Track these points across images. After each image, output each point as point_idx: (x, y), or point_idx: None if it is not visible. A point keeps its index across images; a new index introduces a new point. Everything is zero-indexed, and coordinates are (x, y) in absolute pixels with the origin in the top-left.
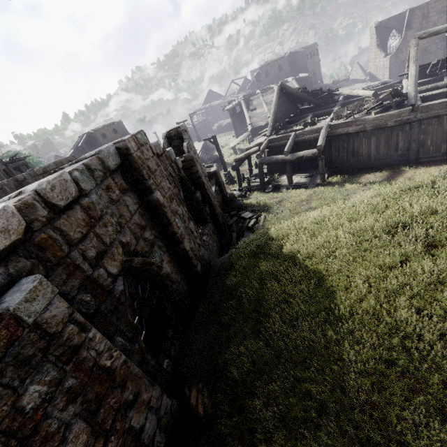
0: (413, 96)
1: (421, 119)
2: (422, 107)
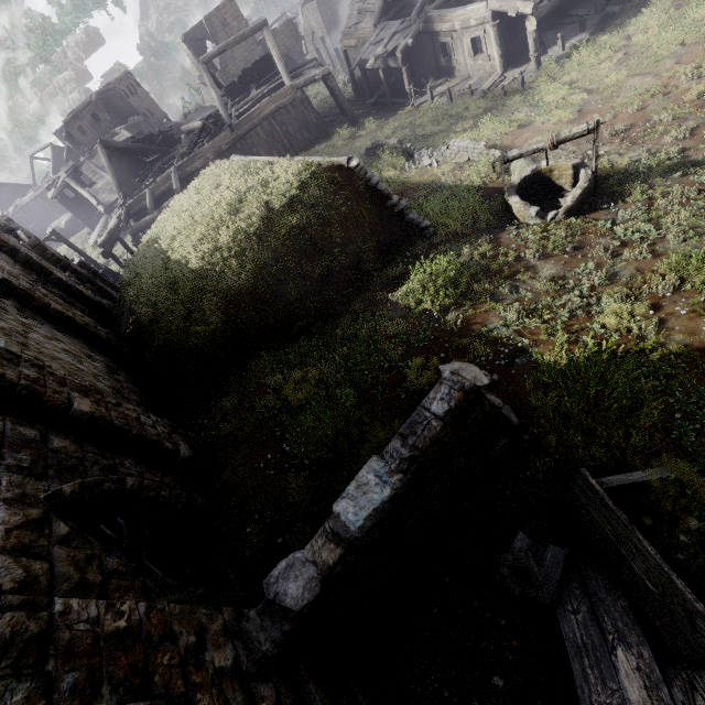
0: (226, 118)
1: (243, 136)
2: (236, 125)
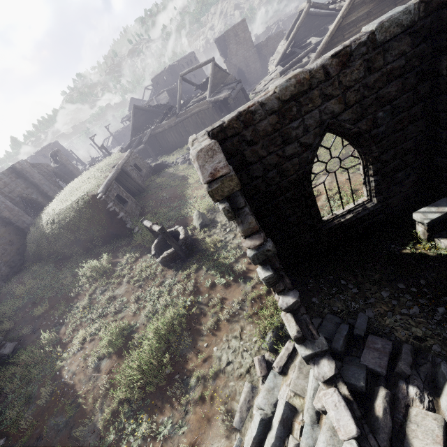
0: (177, 109)
1: (182, 121)
2: (179, 115)
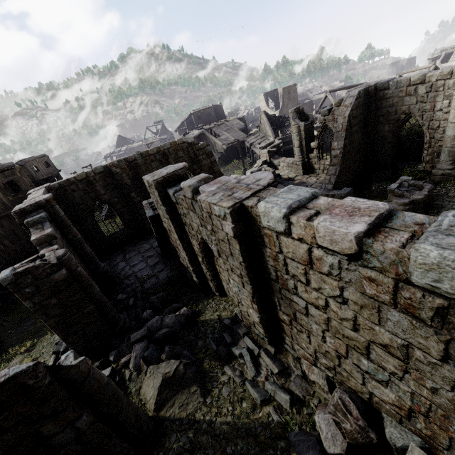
0: None
1: None
2: None
